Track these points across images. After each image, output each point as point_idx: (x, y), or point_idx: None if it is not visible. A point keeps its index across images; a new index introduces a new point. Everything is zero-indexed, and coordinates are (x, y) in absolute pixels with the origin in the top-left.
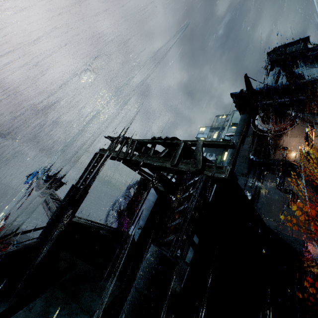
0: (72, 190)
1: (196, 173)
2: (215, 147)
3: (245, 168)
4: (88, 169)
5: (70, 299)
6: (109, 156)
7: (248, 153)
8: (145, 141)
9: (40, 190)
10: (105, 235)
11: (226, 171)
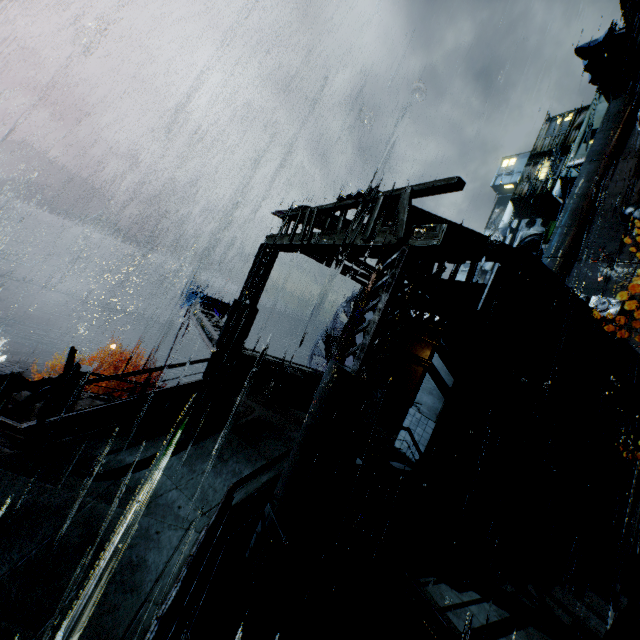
0: (235, 307)
1: (396, 245)
2: (433, 194)
3: (611, 240)
4: (253, 273)
5: (248, 445)
6: (281, 246)
7: (622, 203)
8: (329, 207)
9: (197, 316)
10: (294, 375)
11: (441, 233)
